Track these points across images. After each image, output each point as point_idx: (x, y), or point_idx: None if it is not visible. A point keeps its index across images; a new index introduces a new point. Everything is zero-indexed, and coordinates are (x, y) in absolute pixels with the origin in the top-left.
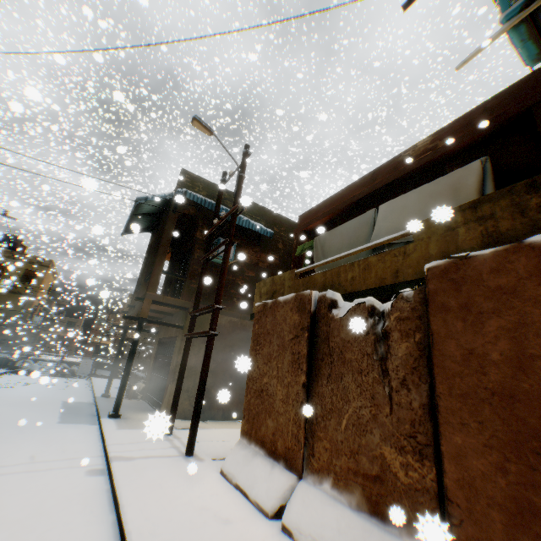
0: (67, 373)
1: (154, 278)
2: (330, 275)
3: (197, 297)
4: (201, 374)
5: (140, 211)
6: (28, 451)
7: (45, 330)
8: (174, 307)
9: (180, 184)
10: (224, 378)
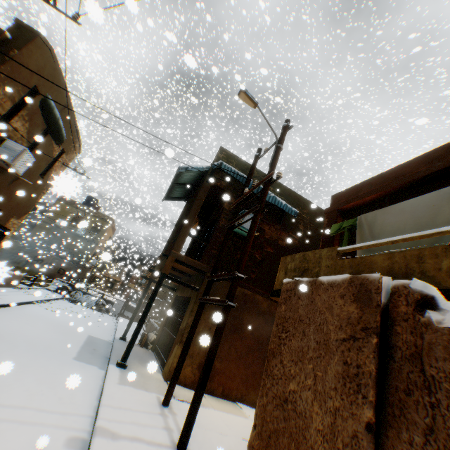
0: (103, 308)
1: (180, 238)
2: (400, 258)
3: (216, 262)
4: (210, 350)
5: (180, 180)
6: (28, 389)
7: (99, 270)
8: (193, 268)
9: (217, 159)
10: (229, 351)
